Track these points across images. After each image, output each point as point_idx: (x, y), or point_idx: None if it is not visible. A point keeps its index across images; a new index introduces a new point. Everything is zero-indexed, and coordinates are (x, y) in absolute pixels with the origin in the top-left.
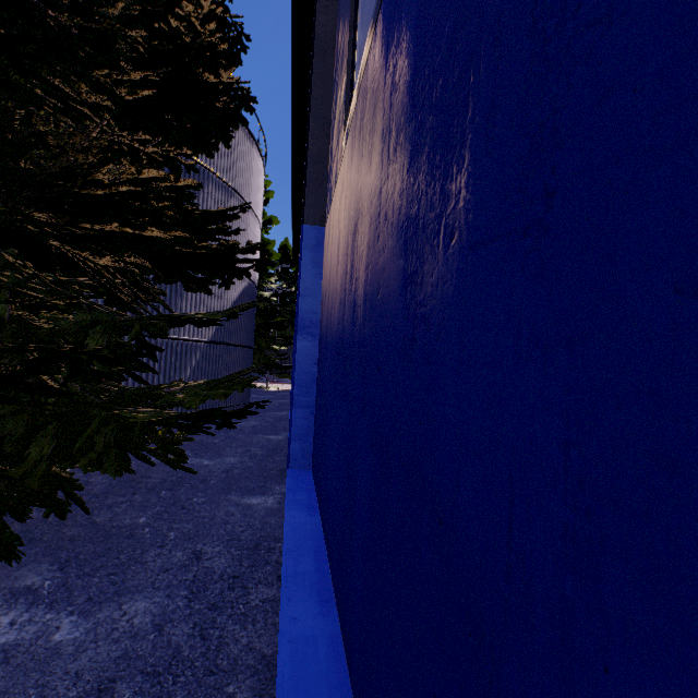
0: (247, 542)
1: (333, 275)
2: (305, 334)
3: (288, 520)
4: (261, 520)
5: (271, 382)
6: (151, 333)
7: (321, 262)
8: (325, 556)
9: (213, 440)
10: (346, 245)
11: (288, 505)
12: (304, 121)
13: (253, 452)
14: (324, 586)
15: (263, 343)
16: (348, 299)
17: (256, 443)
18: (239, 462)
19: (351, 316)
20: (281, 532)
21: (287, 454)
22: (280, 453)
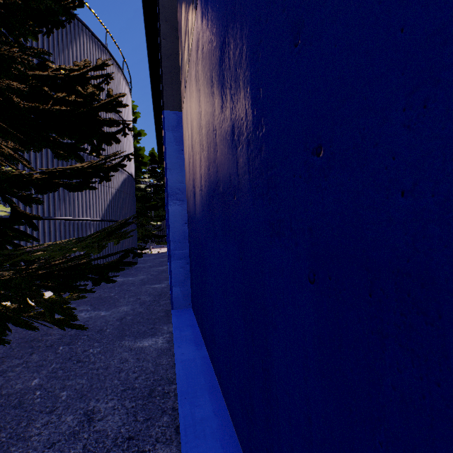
0: (141, 390)
1: (195, 136)
2: (175, 199)
3: (178, 359)
4: (153, 363)
5: (152, 248)
6: (23, 200)
7: (181, 140)
8: (220, 394)
9: (109, 294)
10: (209, 87)
11: (176, 343)
12: (156, 44)
13: (142, 299)
14: (226, 433)
15: (143, 220)
16: (220, 132)
17: (145, 292)
18: (131, 310)
19: (229, 143)
20: (174, 372)
21: (170, 297)
22: (165, 297)
